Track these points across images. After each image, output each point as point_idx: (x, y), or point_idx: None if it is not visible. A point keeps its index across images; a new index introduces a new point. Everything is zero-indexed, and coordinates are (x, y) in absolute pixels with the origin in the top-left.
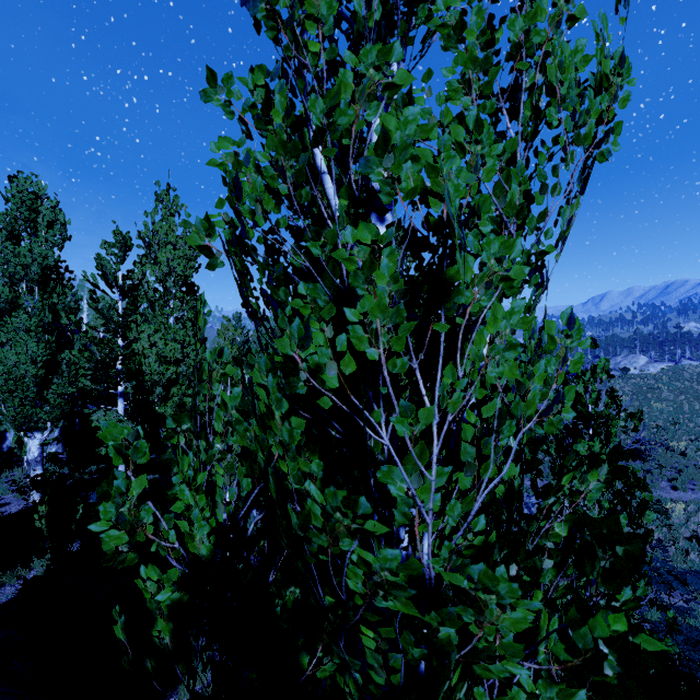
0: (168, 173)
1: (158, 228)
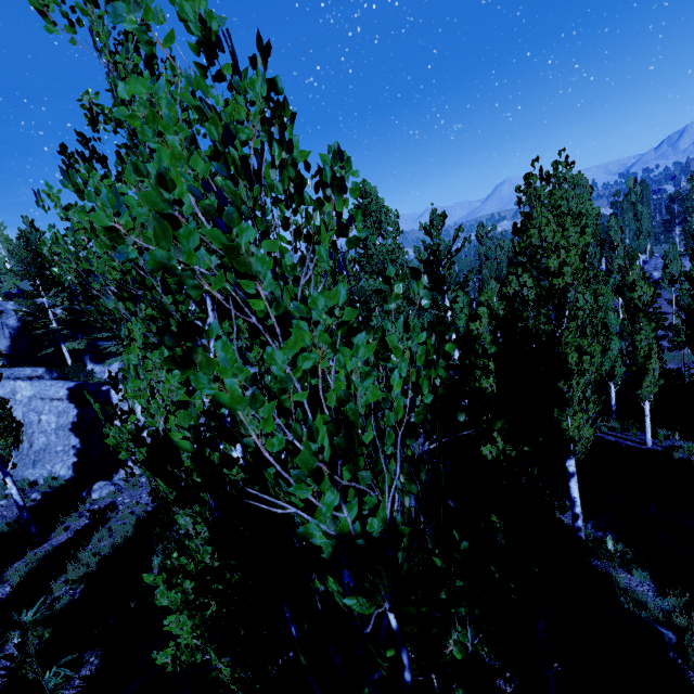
0: (559, 152)
1: (572, 204)
